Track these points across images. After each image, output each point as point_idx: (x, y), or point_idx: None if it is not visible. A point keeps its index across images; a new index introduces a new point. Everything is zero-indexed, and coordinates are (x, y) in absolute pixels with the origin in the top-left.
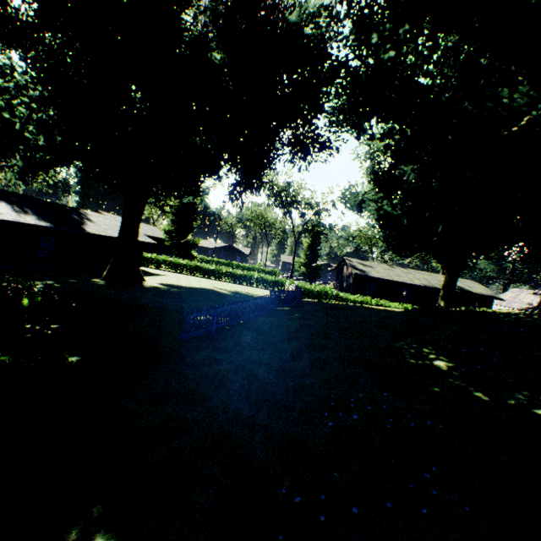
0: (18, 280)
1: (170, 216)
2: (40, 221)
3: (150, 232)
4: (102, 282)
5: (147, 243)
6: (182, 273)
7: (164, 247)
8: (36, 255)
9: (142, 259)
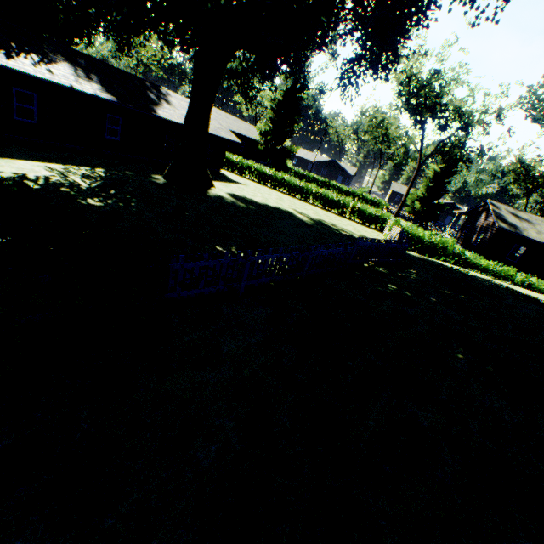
0: (66, 162)
1: (269, 114)
2: (102, 92)
3: (244, 131)
4: (161, 181)
5: (239, 144)
6: (265, 185)
7: (258, 152)
8: (103, 137)
9: (226, 162)
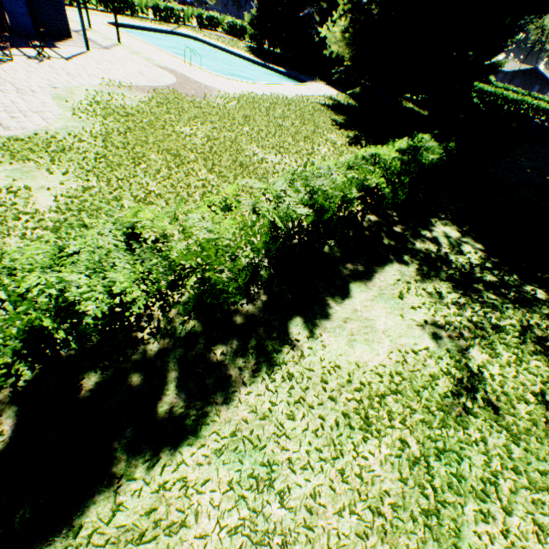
0: None
1: None
2: None
3: None
4: None
5: None
6: None
7: None
8: None
9: None
